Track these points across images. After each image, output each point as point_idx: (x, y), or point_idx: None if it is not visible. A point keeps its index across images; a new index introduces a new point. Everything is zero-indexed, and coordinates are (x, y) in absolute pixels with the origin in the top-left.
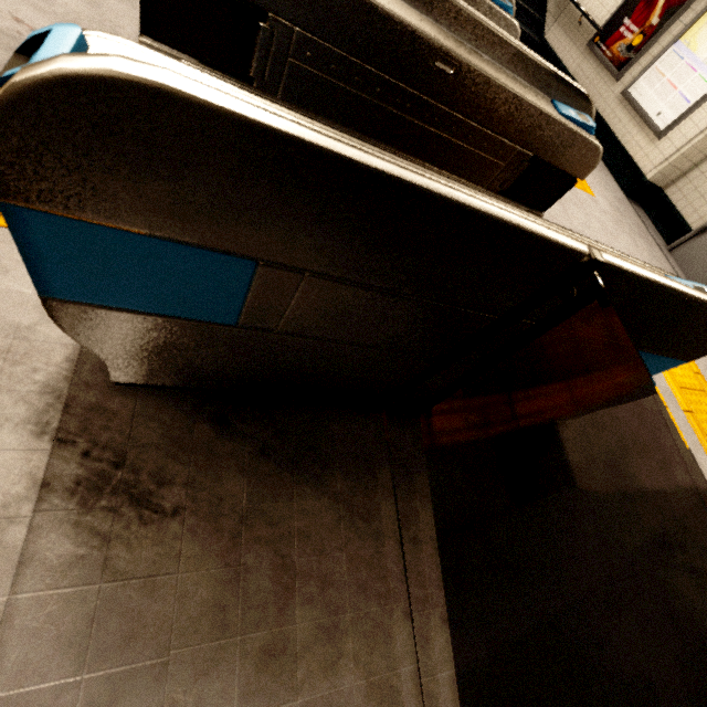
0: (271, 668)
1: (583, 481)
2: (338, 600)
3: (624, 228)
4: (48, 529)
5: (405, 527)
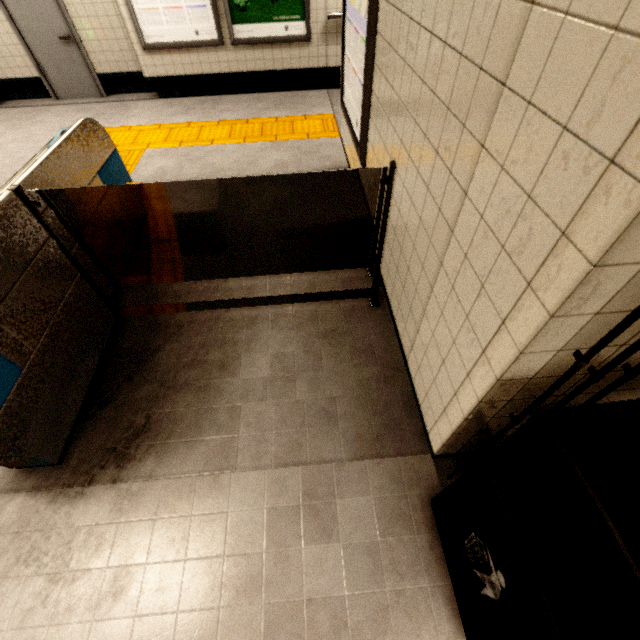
0: (227, 367)
1: (198, 217)
2: (212, 340)
3: (24, 124)
4: (138, 473)
5: (191, 309)
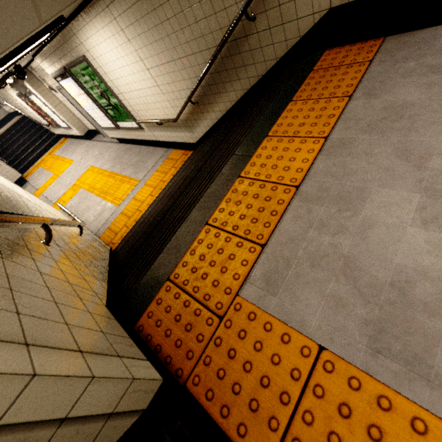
0: None
1: None
2: None
3: (85, 155)
4: None
5: None
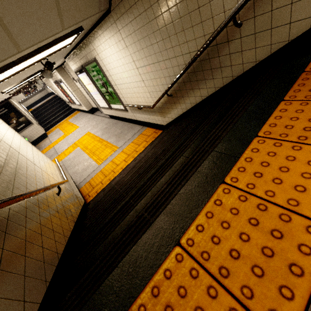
0: None
1: None
2: None
3: (86, 124)
4: None
5: None
